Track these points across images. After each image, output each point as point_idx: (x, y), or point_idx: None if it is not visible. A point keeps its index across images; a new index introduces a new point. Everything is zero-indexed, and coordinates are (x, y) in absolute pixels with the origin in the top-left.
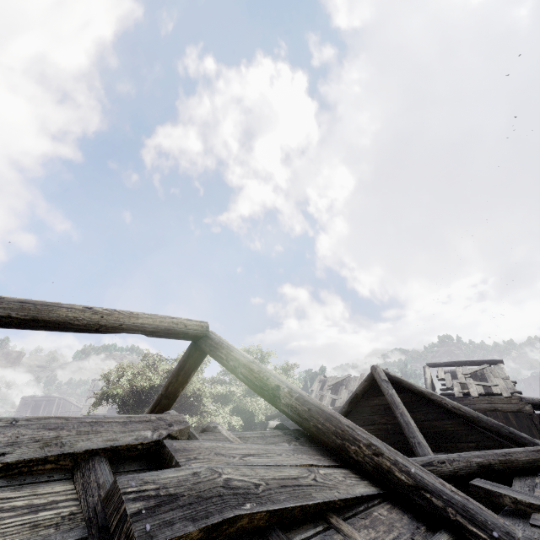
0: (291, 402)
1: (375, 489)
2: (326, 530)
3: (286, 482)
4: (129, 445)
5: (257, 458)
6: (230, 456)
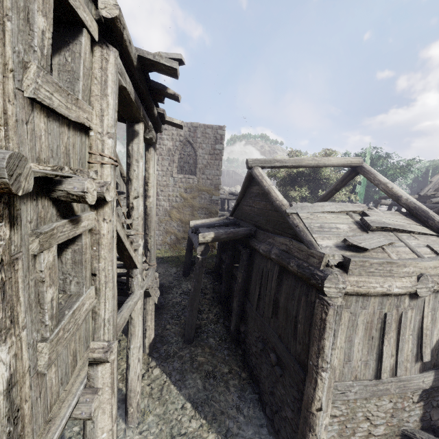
0: (406, 203)
1: (434, 234)
2: (409, 236)
3: (399, 225)
4: (356, 211)
5: (390, 219)
6: (382, 217)
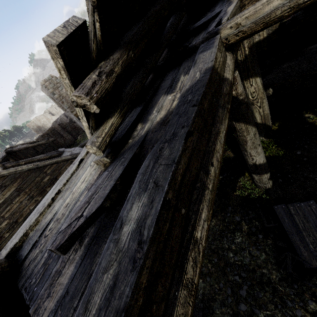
0: None
1: None
2: None
3: None
4: None
5: None
6: None
